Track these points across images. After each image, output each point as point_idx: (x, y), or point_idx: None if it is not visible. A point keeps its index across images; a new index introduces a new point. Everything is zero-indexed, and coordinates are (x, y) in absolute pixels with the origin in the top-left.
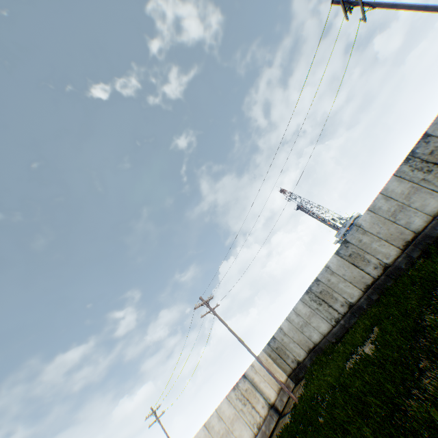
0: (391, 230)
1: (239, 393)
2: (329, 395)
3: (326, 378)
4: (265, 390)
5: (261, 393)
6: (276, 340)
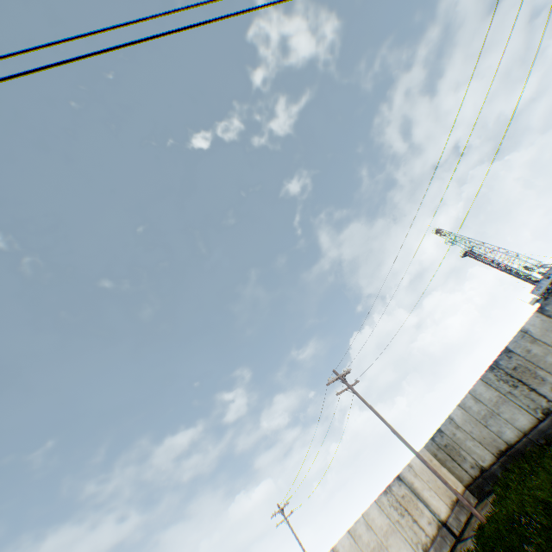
0: None
1: (393, 499)
2: (541, 514)
3: (532, 492)
4: (431, 501)
5: (424, 504)
6: (444, 434)
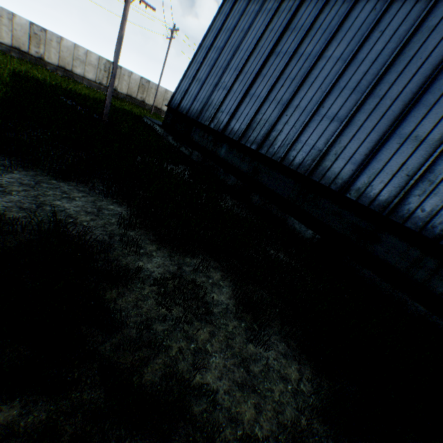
0: (68, 59)
1: None
2: None
3: None
4: None
5: None
6: None
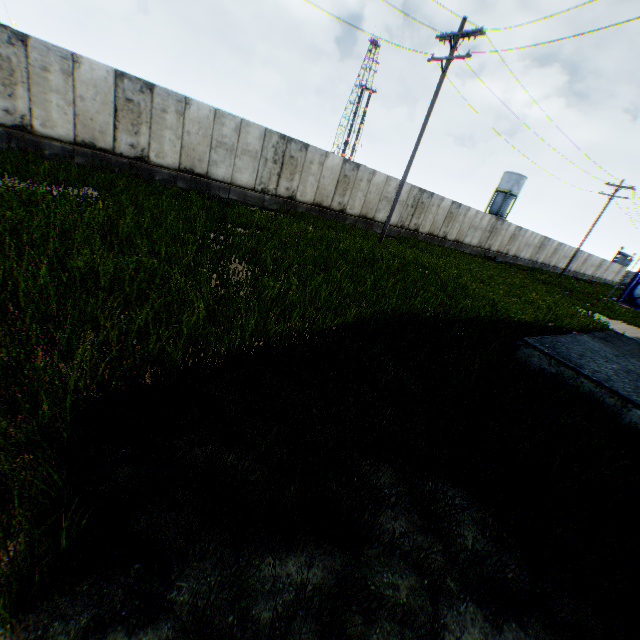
0: (199, 149)
1: None
2: None
3: None
4: None
5: None
6: None
